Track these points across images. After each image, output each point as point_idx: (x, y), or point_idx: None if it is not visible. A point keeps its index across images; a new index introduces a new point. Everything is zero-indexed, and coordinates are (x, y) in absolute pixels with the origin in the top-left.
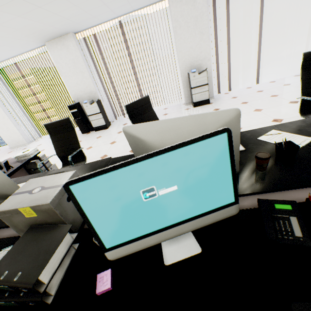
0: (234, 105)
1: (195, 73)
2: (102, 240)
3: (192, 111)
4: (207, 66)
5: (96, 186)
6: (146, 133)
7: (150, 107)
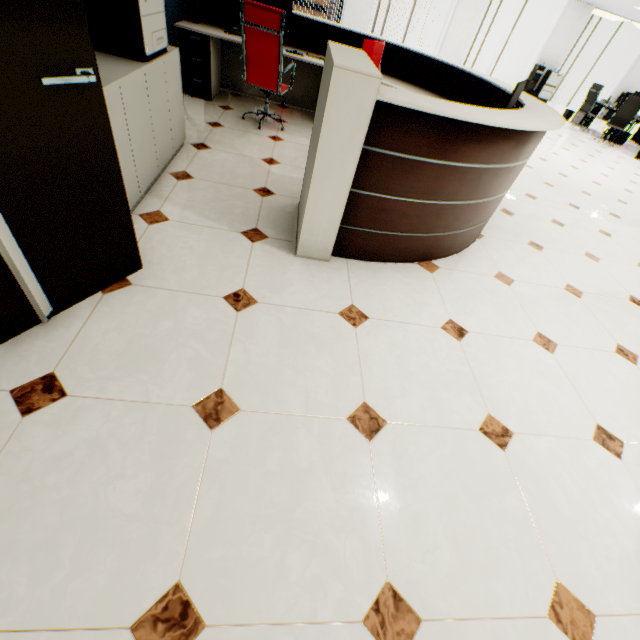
0: None
1: None
2: None
3: None
4: None
5: None
6: None
7: None
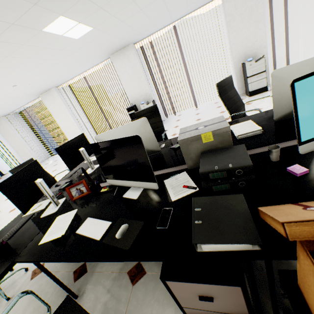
0: None
1: (251, 62)
2: (300, 133)
3: (249, 99)
4: (263, 54)
5: (311, 83)
6: (297, 71)
7: (233, 86)
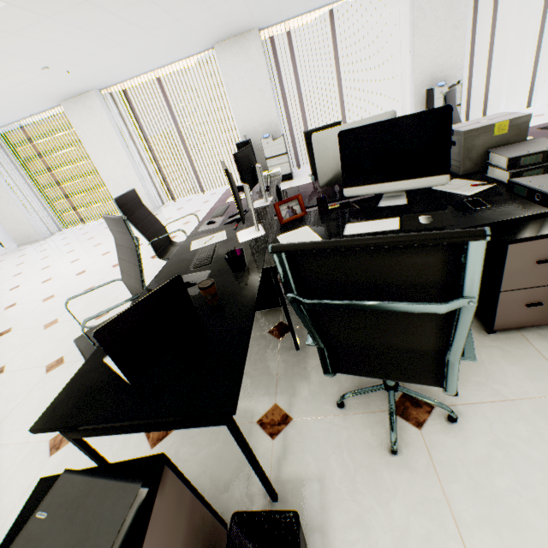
0: None
1: (443, 88)
2: None
3: None
4: (457, 79)
5: None
6: None
7: (455, 103)
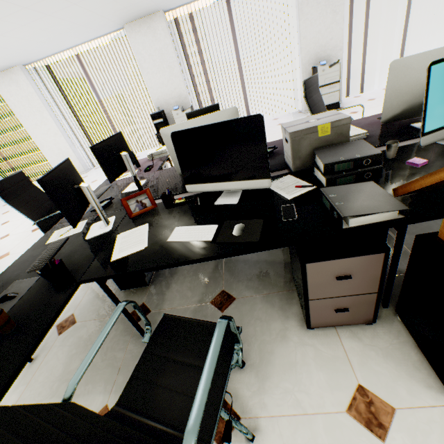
0: (377, 106)
1: (325, 66)
2: (425, 123)
3: None
4: (337, 58)
5: None
6: (416, 64)
7: (318, 88)
